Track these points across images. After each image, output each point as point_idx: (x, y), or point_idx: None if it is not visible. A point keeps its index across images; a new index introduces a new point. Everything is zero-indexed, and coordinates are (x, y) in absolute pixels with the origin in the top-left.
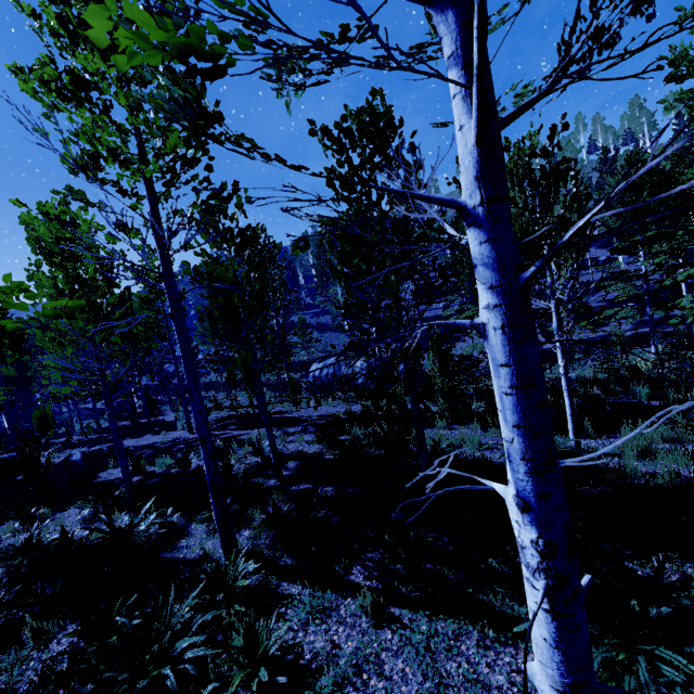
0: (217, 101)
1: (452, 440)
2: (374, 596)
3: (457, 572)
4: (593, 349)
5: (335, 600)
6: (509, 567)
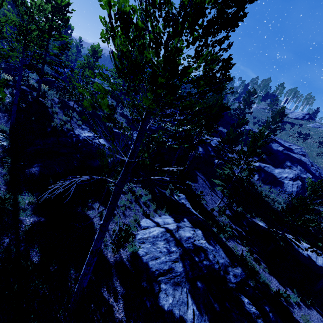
0: None
1: None
2: None
3: None
4: None
5: None
6: None
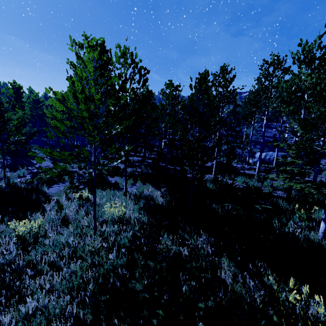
0: None
1: None
2: None
3: None
4: None
5: None
6: None
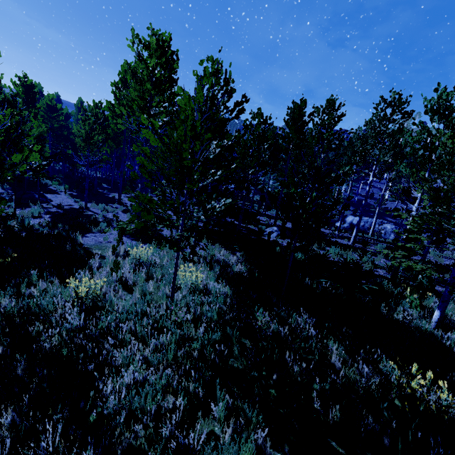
0: None
1: None
2: None
3: None
4: None
5: None
6: None
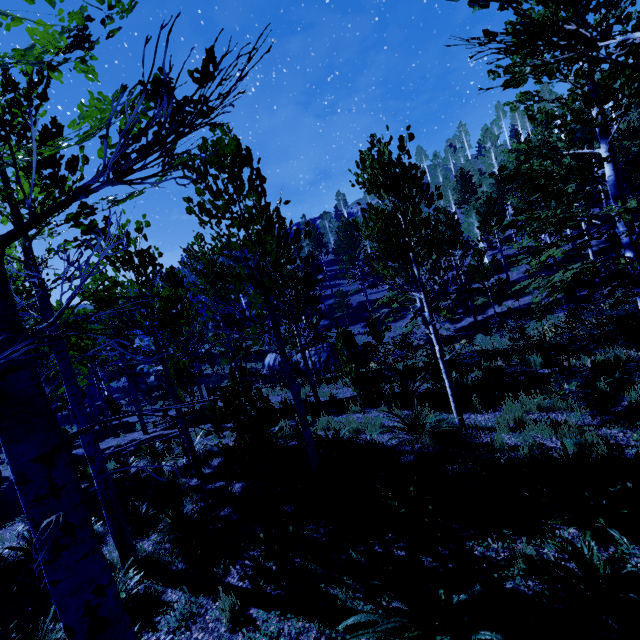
0: (82, 146)
1: (358, 425)
2: (233, 600)
3: (317, 565)
4: (519, 317)
5: (206, 604)
6: (364, 557)
